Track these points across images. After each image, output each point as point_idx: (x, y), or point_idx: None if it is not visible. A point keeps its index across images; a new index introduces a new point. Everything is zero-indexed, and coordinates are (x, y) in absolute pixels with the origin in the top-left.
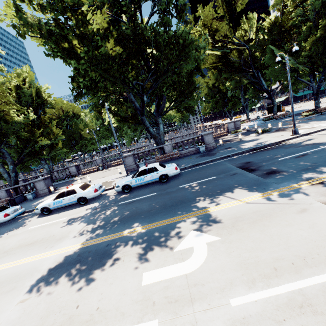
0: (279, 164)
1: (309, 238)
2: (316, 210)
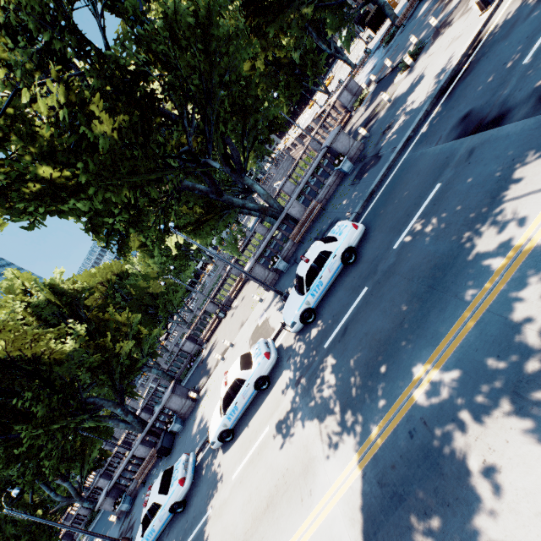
0: None
1: None
2: None
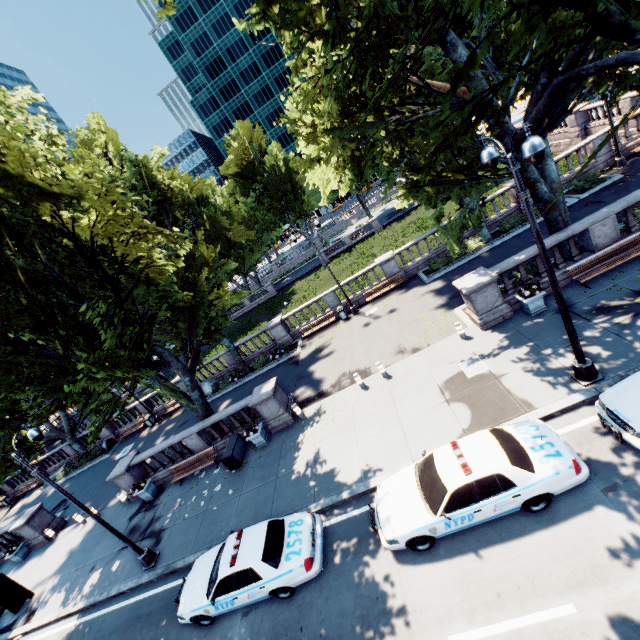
0: None
1: None
2: None
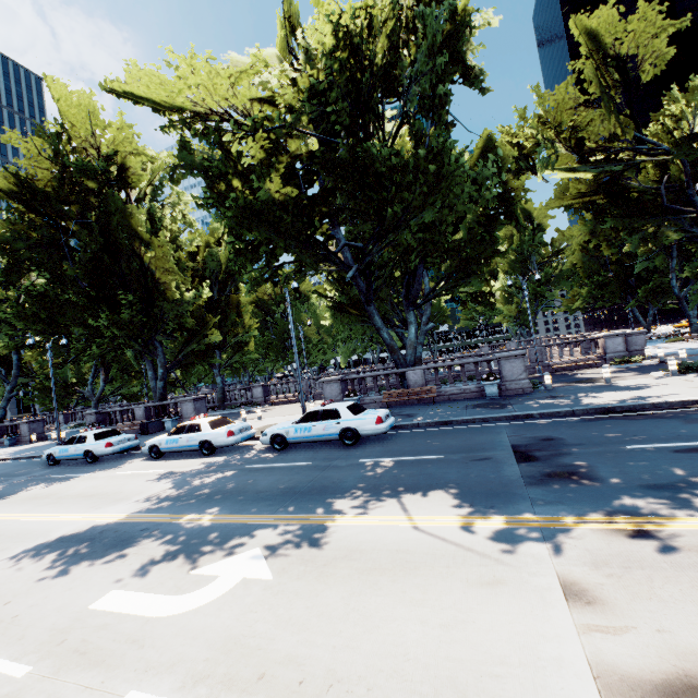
0: (612, 458)
1: (408, 647)
2: (521, 592)
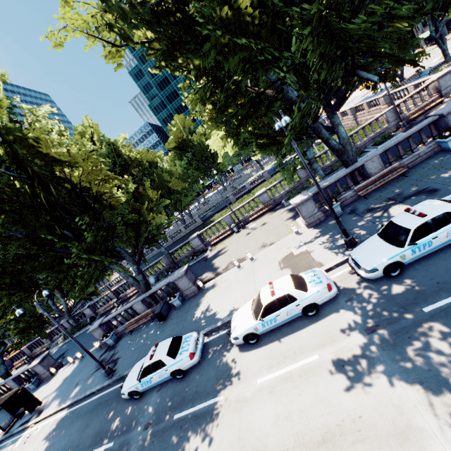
0: None
1: None
2: None
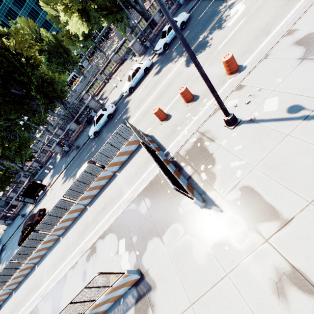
0: None
1: None
2: None
